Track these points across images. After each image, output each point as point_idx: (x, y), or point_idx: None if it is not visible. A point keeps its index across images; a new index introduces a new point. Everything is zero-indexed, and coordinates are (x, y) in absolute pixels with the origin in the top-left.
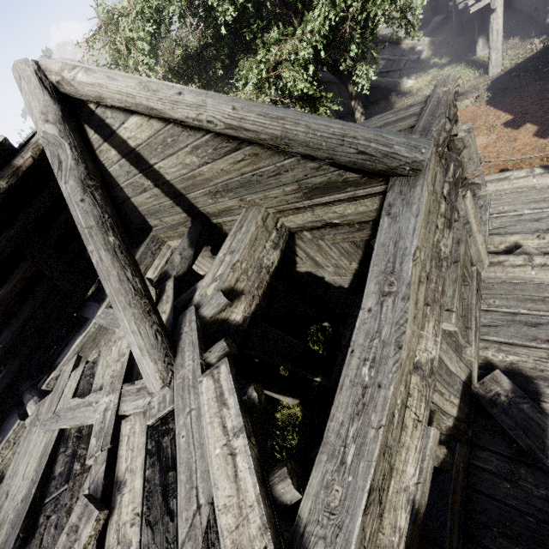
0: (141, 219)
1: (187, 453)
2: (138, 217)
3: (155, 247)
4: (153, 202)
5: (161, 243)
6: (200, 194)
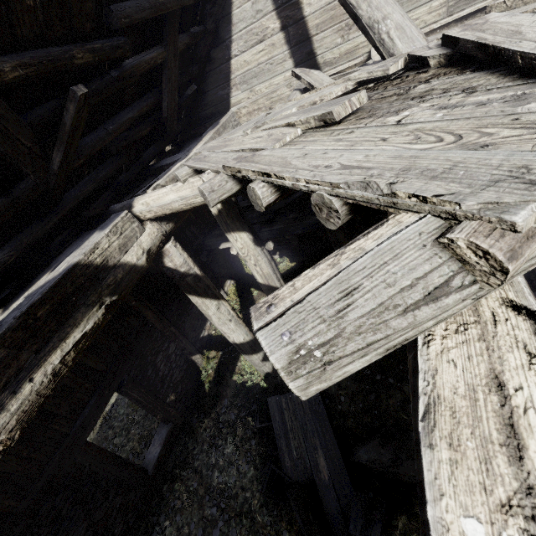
0: (224, 94)
1: (532, 7)
2: (221, 92)
3: (234, 123)
4: (262, 57)
5: (238, 123)
6: (332, 31)
